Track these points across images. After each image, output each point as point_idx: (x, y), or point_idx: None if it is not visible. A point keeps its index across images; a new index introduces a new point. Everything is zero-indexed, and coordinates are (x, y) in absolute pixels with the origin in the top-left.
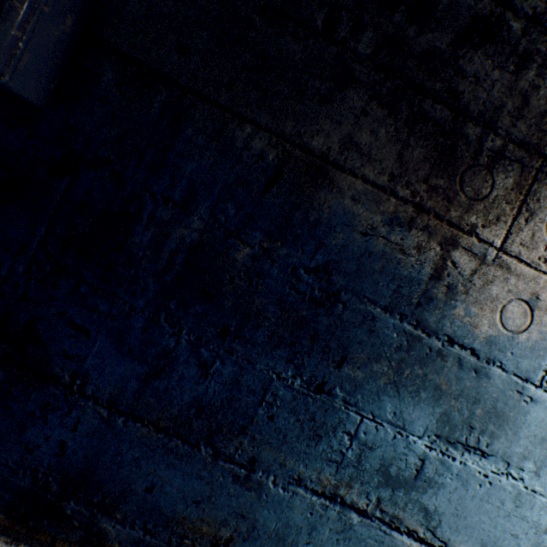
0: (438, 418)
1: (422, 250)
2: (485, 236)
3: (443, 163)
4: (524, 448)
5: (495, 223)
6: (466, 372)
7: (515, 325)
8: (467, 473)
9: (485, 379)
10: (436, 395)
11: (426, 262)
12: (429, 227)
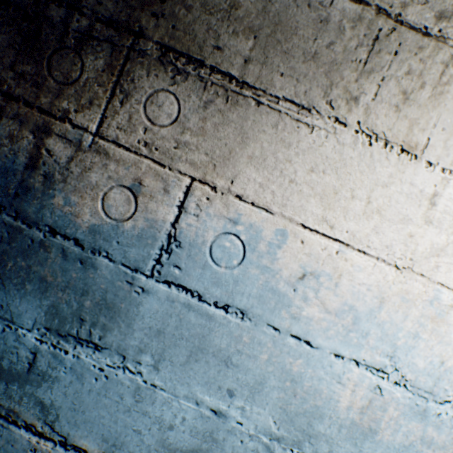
0: (47, 311)
1: (16, 140)
2: (80, 121)
3: (29, 49)
4: (141, 341)
5: (89, 107)
6: (72, 263)
7: (120, 213)
8: (82, 366)
9: (93, 270)
10: (43, 287)
11: (21, 152)
12: (21, 116)
